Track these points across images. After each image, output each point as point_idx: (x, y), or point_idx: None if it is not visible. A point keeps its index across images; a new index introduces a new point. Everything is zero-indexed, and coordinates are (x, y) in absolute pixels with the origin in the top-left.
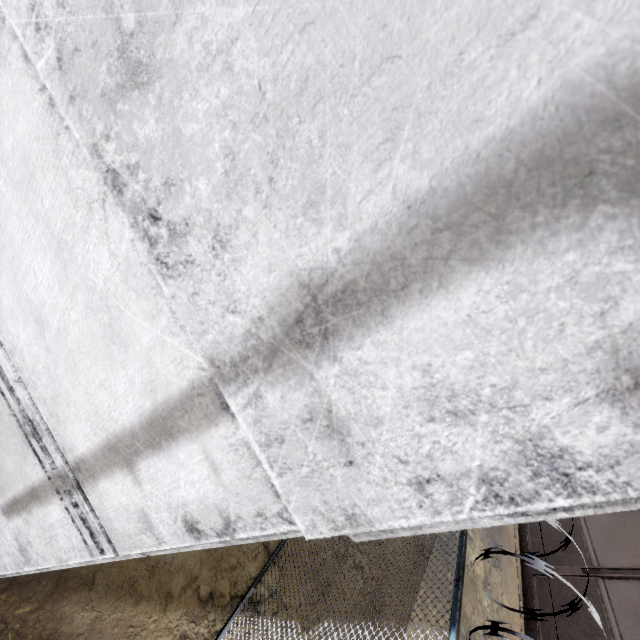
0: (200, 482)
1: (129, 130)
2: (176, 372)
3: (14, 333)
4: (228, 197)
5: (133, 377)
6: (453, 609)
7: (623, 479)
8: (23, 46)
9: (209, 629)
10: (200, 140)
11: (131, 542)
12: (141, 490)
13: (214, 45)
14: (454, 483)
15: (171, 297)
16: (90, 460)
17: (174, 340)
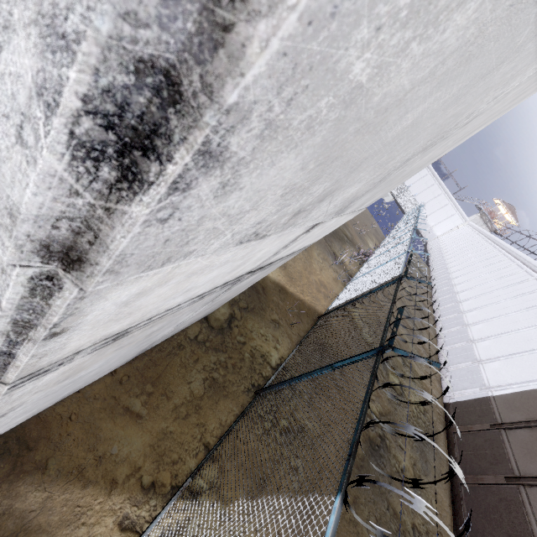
0: None
1: None
2: None
3: None
4: None
5: None
6: (342, 478)
7: (85, 4)
8: None
9: (150, 513)
10: None
11: None
12: None
13: None
14: (30, 115)
15: None
16: None
17: None
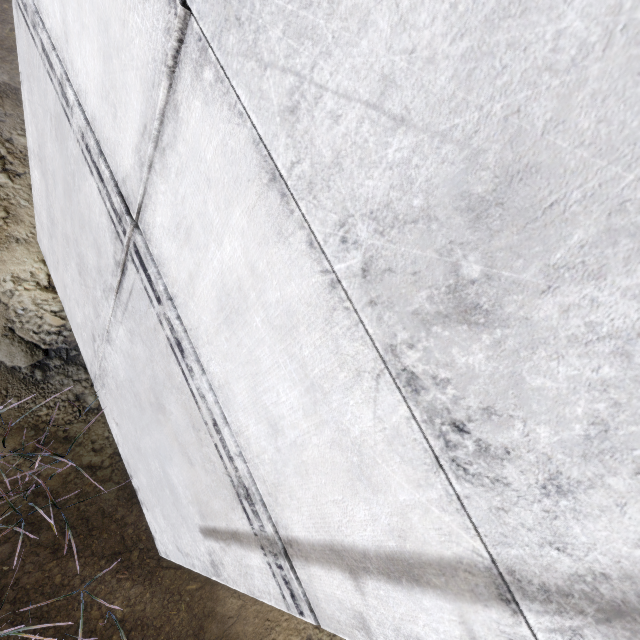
0: (447, 635)
1: (444, 351)
2: (438, 539)
3: (243, 423)
4: (584, 457)
5: (377, 515)
6: None
7: None
8: (309, 235)
9: (330, 638)
10: (552, 396)
11: (339, 627)
12: (363, 598)
13: (604, 328)
14: None
15: (463, 496)
16: (305, 546)
17: (443, 514)
